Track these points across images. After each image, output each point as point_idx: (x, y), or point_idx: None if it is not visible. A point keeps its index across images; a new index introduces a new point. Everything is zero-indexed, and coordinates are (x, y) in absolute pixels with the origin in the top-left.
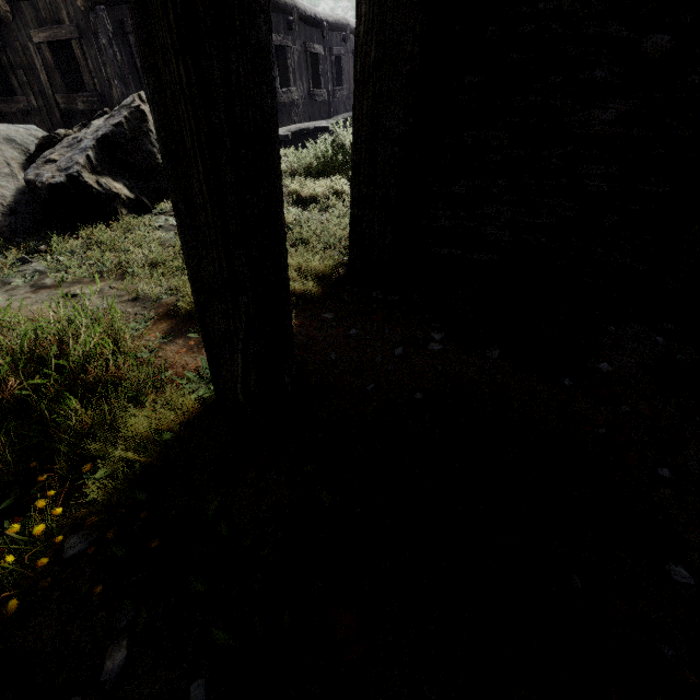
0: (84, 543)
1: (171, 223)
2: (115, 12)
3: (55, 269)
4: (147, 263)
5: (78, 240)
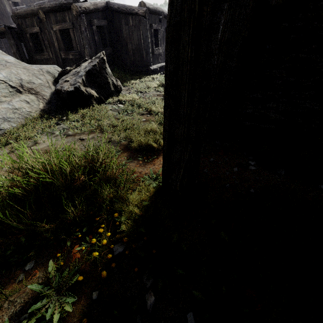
0: (121, 248)
1: (115, 108)
2: (88, 16)
3: (72, 127)
4: (111, 126)
5: (79, 115)
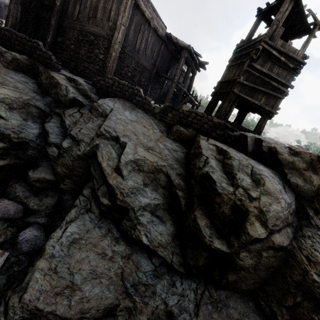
0: None
1: None
2: None
3: None
4: None
5: None
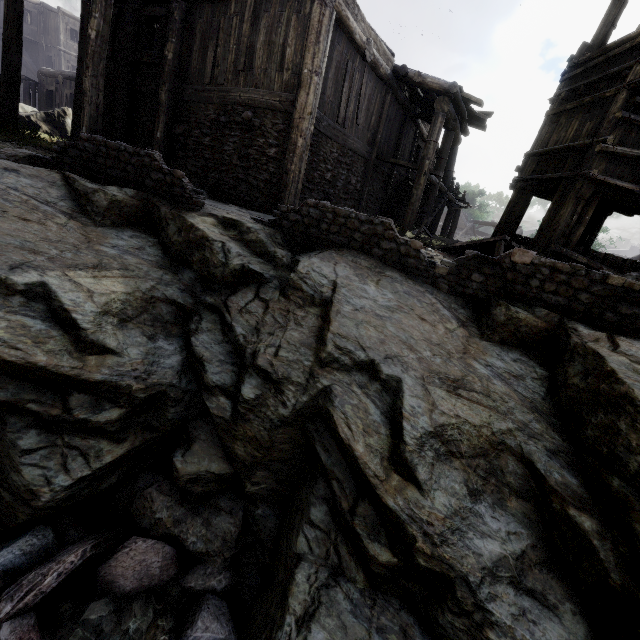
0: None
1: None
2: None
3: None
4: None
5: None
